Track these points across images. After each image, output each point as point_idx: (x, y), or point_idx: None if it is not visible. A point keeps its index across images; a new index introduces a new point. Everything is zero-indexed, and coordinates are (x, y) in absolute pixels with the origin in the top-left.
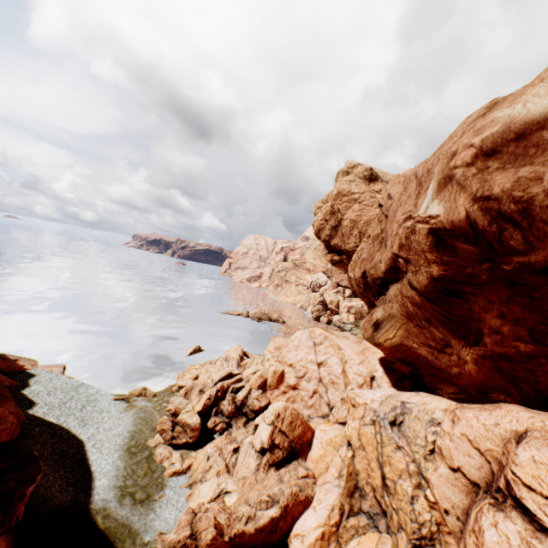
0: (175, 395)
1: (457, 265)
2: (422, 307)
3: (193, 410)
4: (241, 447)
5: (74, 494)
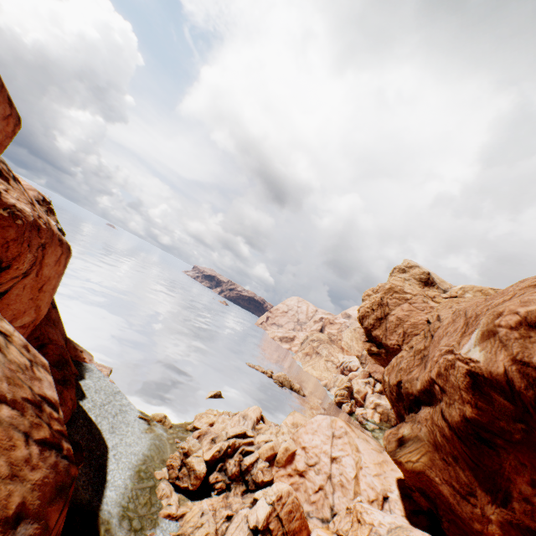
0: (188, 433)
1: (491, 413)
2: (451, 442)
3: (203, 457)
4: (235, 516)
5: (91, 495)
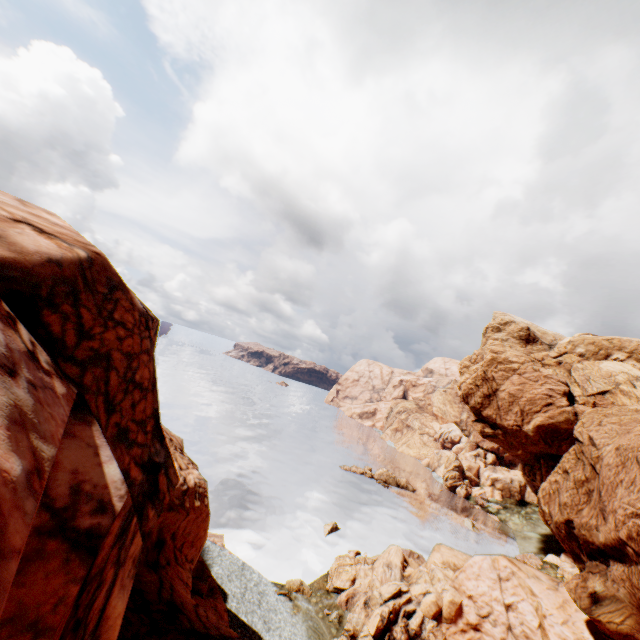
0: (332, 597)
1: None
2: None
3: (370, 635)
4: None
5: None
